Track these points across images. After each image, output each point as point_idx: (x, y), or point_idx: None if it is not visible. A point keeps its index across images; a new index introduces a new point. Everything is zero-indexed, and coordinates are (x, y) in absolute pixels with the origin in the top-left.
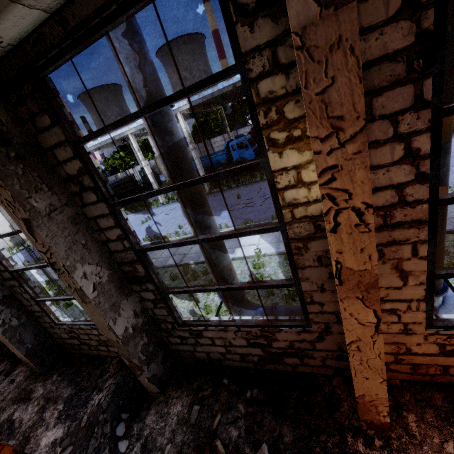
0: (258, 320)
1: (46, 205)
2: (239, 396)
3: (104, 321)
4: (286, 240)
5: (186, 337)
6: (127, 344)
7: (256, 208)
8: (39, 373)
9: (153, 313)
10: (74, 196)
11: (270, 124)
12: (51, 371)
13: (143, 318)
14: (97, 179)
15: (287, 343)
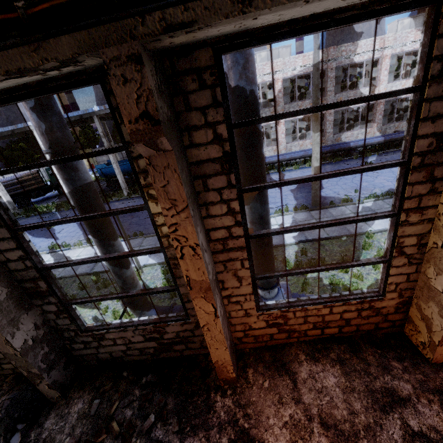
0: (152, 319)
1: None
2: (136, 384)
3: (1, 336)
4: (167, 258)
5: (89, 341)
6: (26, 355)
7: None
8: None
9: (56, 323)
10: None
11: (148, 185)
12: None
13: (45, 330)
14: None
15: (175, 334)
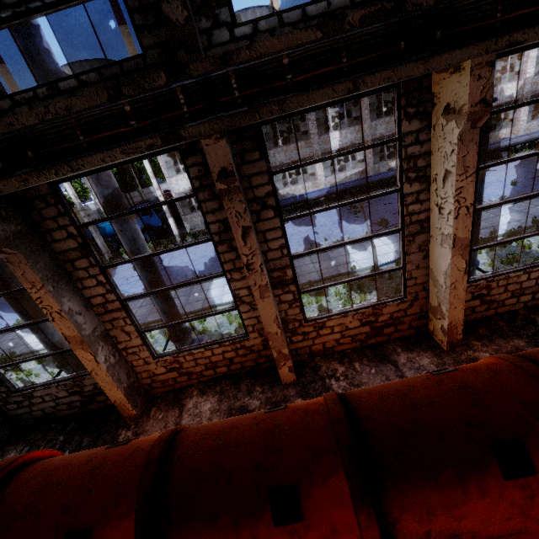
0: (72, 375)
1: None
2: (62, 432)
3: None
4: None
5: (21, 401)
6: None
7: None
8: None
9: None
10: None
11: None
12: None
13: None
14: None
15: (93, 386)
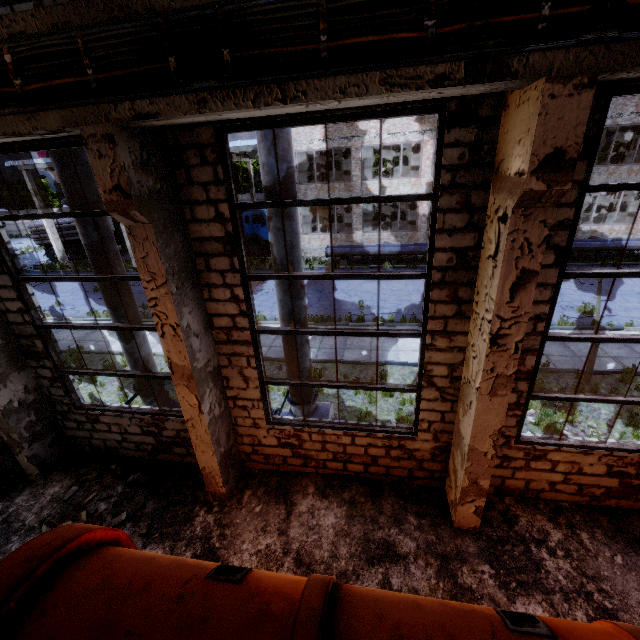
0: (153, 409)
1: None
2: (122, 480)
3: None
4: None
5: (83, 421)
6: (8, 416)
7: None
8: None
9: (49, 392)
10: None
11: None
12: None
13: (36, 396)
14: (5, 253)
15: (175, 432)
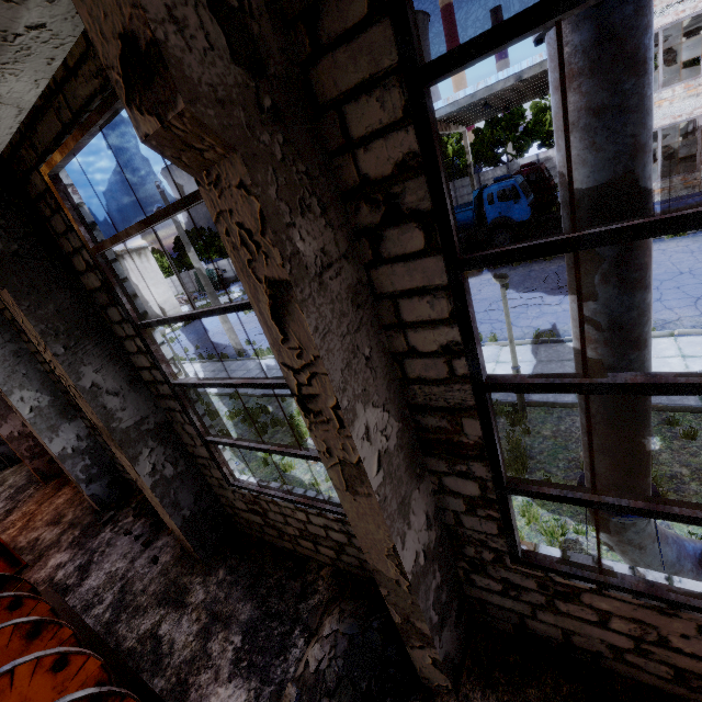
0: None
1: (316, 251)
2: None
3: (385, 539)
4: None
5: (523, 587)
6: (416, 591)
7: (548, 308)
8: (196, 559)
9: (457, 521)
10: (358, 237)
11: None
12: (214, 559)
13: (436, 530)
14: (444, 188)
15: None
